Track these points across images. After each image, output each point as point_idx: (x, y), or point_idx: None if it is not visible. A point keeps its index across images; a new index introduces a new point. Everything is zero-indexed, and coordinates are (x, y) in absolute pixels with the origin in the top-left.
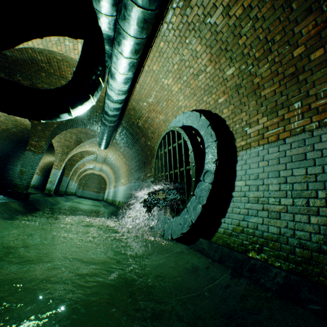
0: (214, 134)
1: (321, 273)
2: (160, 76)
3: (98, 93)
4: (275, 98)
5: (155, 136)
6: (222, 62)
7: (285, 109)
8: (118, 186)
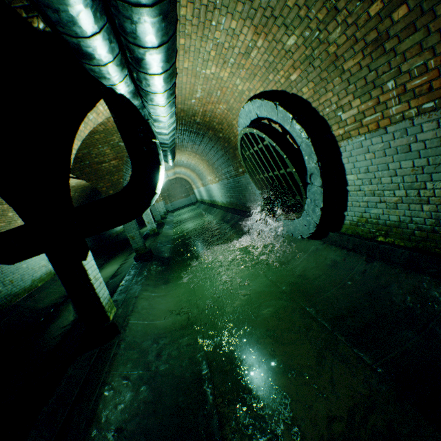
0: (303, 130)
1: (436, 247)
2: (198, 70)
3: (160, 155)
4: (362, 75)
5: (224, 127)
6: (274, 32)
7: (378, 89)
8: (207, 184)
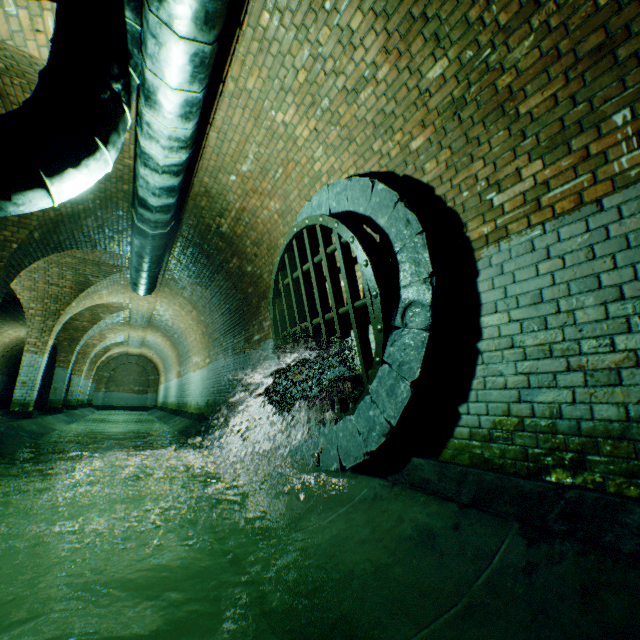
0: (416, 217)
1: None
2: (266, 105)
3: (117, 136)
4: (557, 114)
5: (262, 250)
6: (414, 49)
7: (590, 132)
8: (187, 372)
